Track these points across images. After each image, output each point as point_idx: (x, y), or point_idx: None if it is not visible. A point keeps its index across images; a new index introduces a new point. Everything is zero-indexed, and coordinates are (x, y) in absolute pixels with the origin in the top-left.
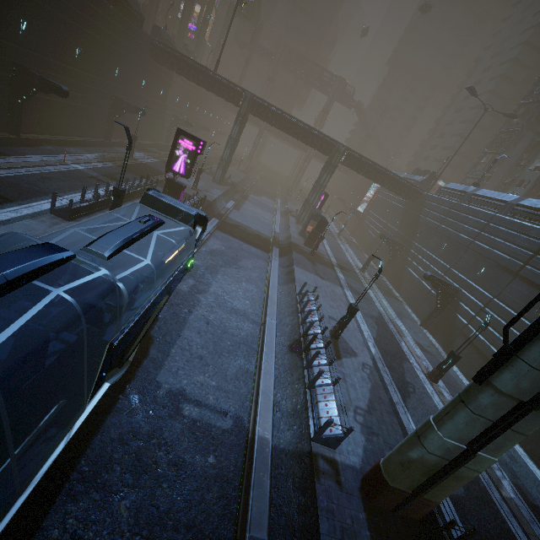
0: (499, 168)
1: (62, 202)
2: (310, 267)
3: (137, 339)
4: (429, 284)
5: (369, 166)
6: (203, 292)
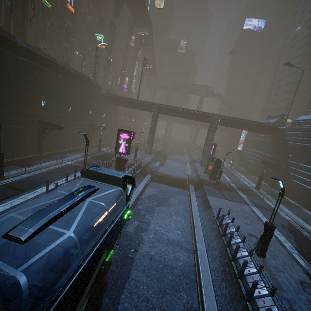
0: None
1: (55, 185)
2: (219, 194)
3: (77, 307)
4: None
5: (237, 121)
6: (145, 230)
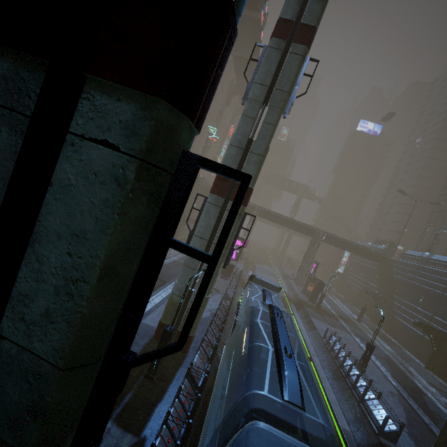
0: (442, 236)
1: None
2: (321, 318)
3: None
4: (420, 330)
5: (343, 242)
6: None
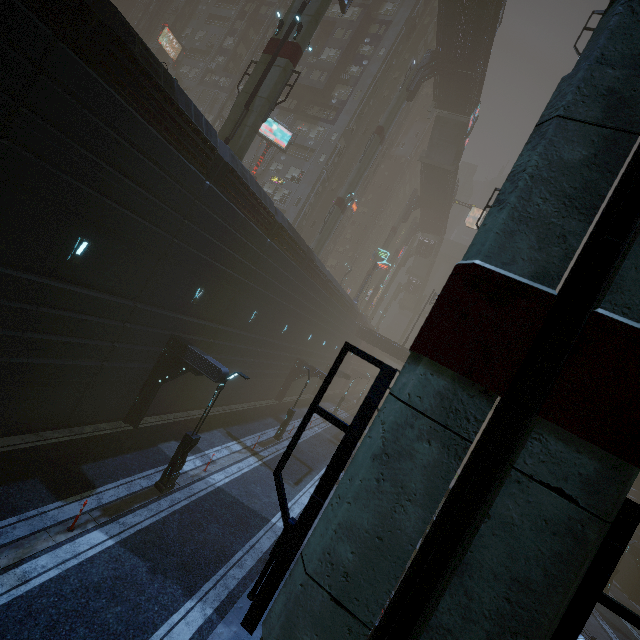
0: None
1: None
2: None
3: None
4: None
5: None
6: None
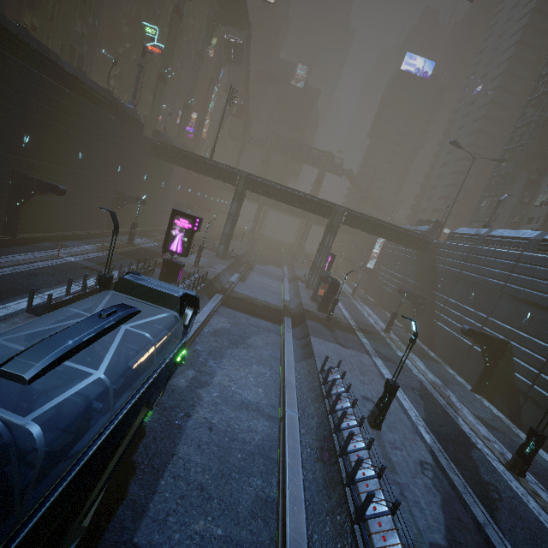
0: (502, 208)
1: (44, 298)
2: (329, 336)
3: (94, 489)
4: (467, 339)
5: (372, 223)
6: (206, 384)
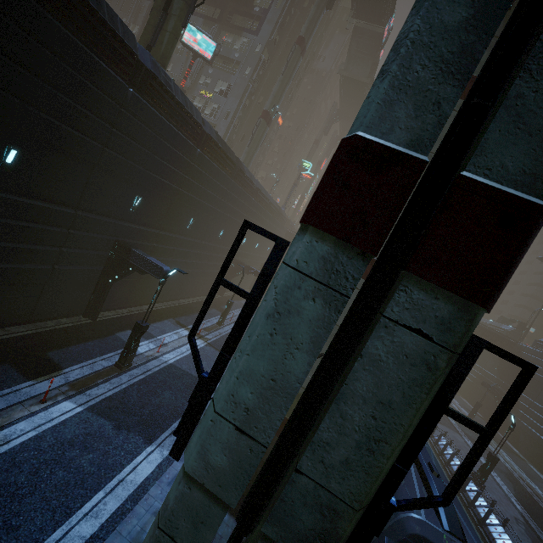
0: None
1: None
2: None
3: None
4: None
5: None
6: None
